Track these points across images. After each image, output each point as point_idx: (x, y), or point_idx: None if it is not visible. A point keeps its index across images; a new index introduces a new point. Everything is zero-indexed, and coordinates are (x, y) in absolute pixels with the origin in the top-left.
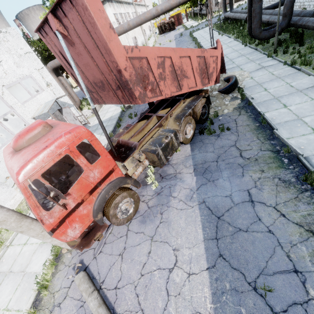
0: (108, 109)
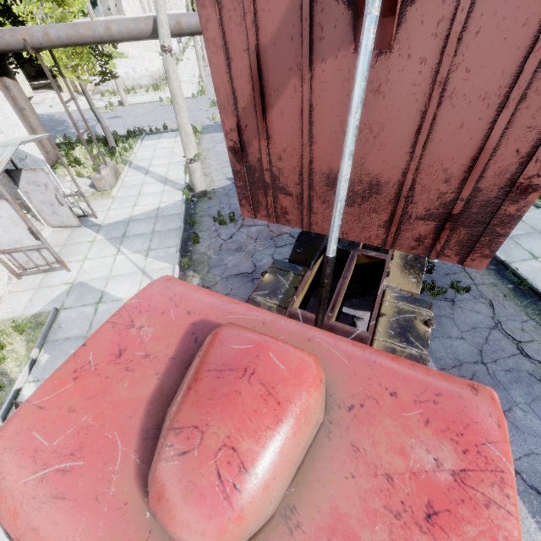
0: (140, 187)
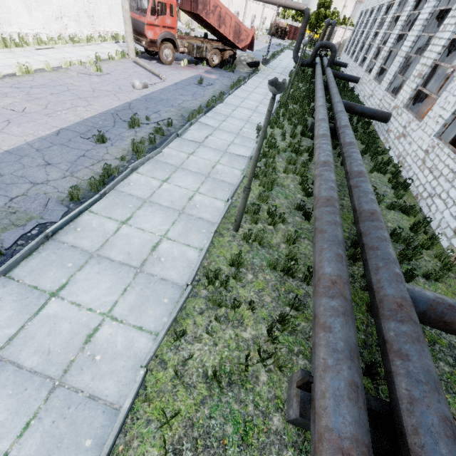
0: None
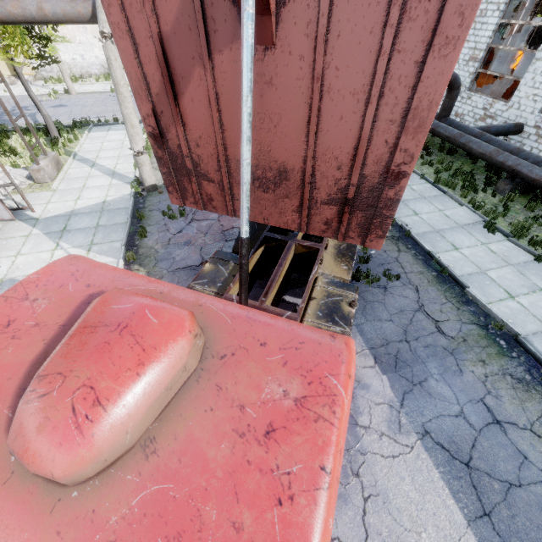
0: (85, 180)
